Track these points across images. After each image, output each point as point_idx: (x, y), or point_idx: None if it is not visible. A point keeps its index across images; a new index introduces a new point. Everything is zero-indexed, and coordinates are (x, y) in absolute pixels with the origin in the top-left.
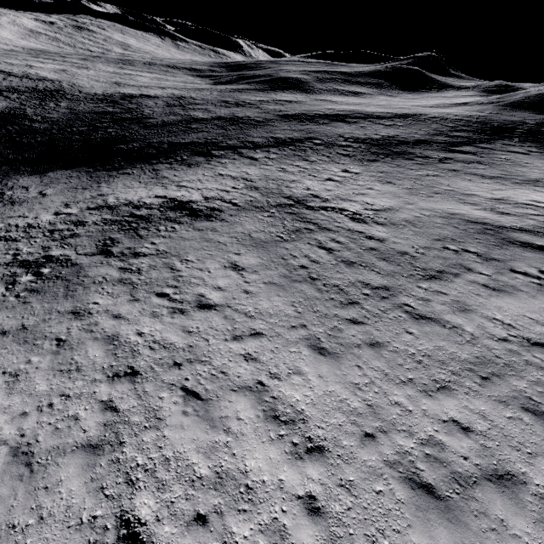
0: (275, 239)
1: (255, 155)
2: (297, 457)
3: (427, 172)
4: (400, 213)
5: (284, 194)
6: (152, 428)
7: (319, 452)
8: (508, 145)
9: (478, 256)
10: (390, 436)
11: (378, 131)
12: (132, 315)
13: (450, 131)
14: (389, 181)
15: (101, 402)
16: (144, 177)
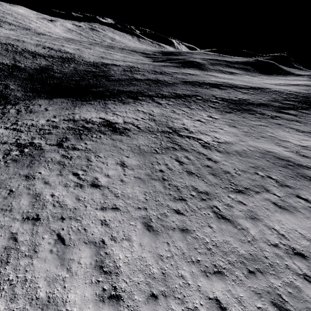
0: (152, 151)
1: (161, 101)
2: (101, 300)
3: (261, 123)
4: (234, 146)
5: (168, 125)
6: (28, 257)
7: (116, 300)
8: None
9: (277, 182)
10: (168, 300)
11: (237, 95)
12: (54, 183)
13: (283, 100)
14: (235, 126)
15: (11, 233)
16: (98, 106)
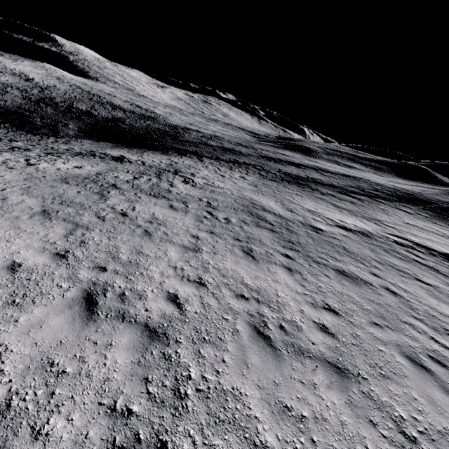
0: (124, 171)
1: (207, 160)
2: None
3: (298, 193)
4: (219, 189)
5: (178, 169)
6: None
7: None
8: (404, 206)
9: (208, 205)
10: None
11: (311, 174)
12: (1, 157)
13: (370, 189)
14: (257, 186)
15: None
16: (134, 151)
